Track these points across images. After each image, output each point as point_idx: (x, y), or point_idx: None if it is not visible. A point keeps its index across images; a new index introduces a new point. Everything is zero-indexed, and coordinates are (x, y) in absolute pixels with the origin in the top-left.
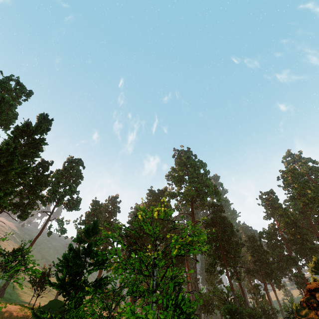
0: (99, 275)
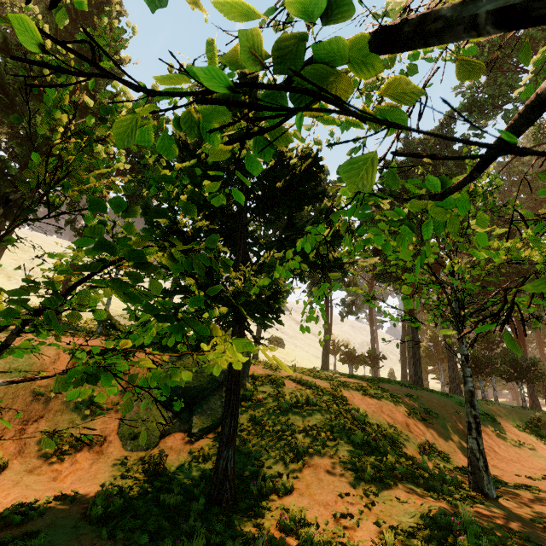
0: (328, 320)
